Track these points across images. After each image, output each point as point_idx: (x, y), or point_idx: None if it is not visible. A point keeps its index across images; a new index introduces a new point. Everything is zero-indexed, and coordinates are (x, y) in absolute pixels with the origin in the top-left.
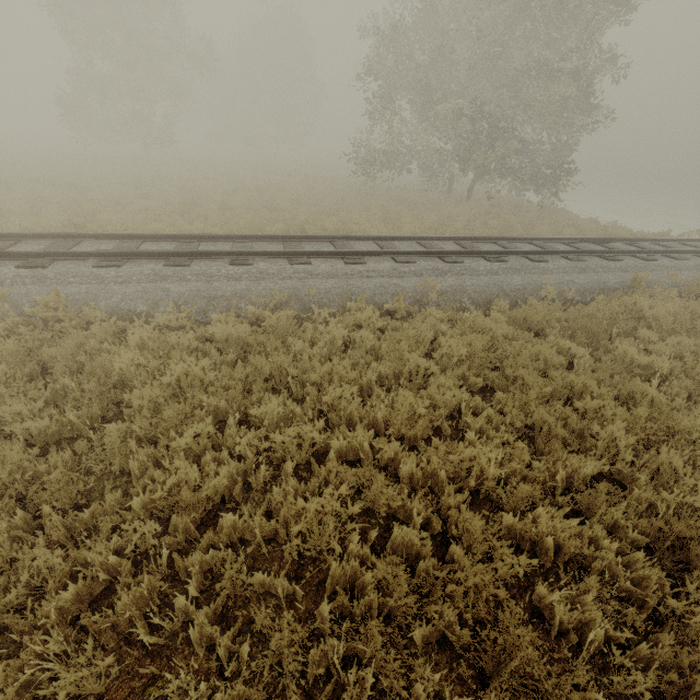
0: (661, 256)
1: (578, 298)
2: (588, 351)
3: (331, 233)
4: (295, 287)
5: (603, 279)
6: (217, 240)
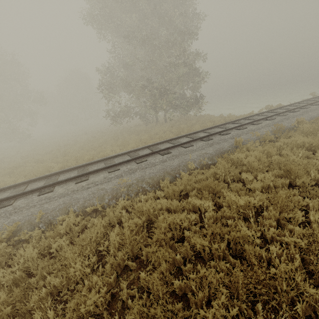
0: (249, 125)
1: (210, 162)
2: (210, 204)
3: (86, 162)
4: (33, 213)
5: (221, 146)
6: (4, 190)
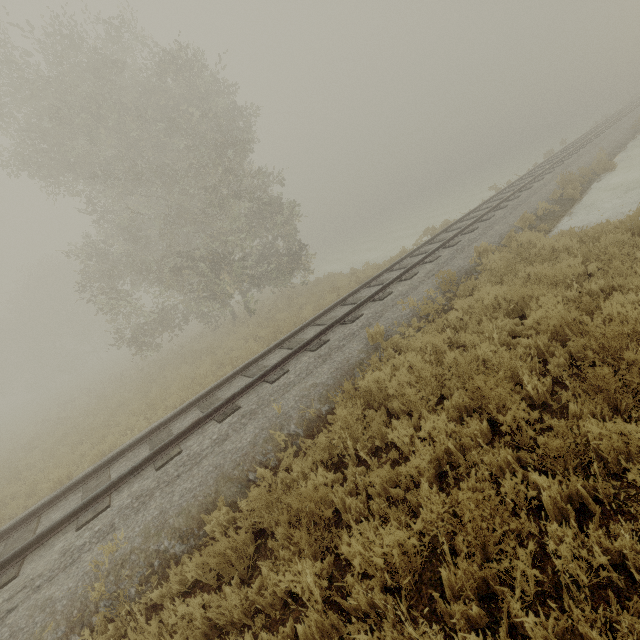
0: (396, 284)
1: (324, 406)
2: (311, 580)
3: (52, 491)
4: None
5: (346, 356)
6: None
